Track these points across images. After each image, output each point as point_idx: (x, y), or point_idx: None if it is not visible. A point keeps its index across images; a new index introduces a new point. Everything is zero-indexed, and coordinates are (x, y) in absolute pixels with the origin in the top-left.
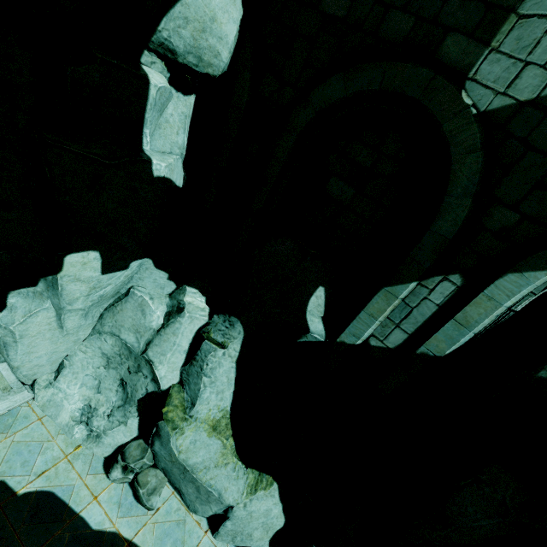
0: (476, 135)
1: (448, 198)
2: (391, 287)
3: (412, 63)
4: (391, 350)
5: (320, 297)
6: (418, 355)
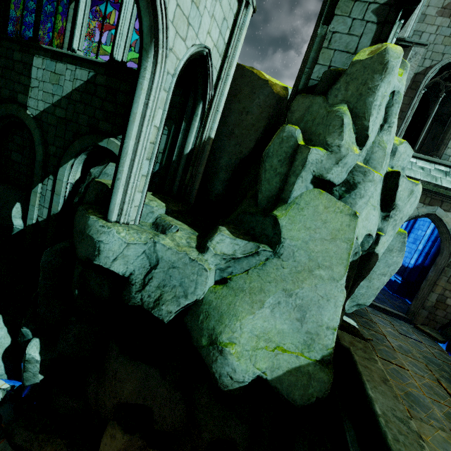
0: (34, 123)
1: (36, 147)
2: (34, 189)
3: (12, 104)
4: (46, 220)
5: (19, 207)
6: (52, 216)
